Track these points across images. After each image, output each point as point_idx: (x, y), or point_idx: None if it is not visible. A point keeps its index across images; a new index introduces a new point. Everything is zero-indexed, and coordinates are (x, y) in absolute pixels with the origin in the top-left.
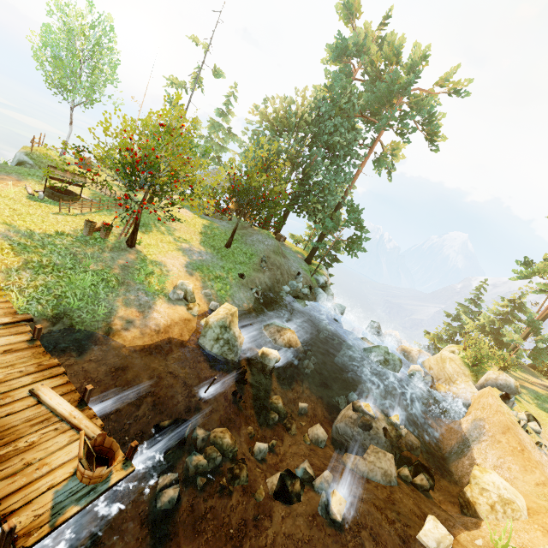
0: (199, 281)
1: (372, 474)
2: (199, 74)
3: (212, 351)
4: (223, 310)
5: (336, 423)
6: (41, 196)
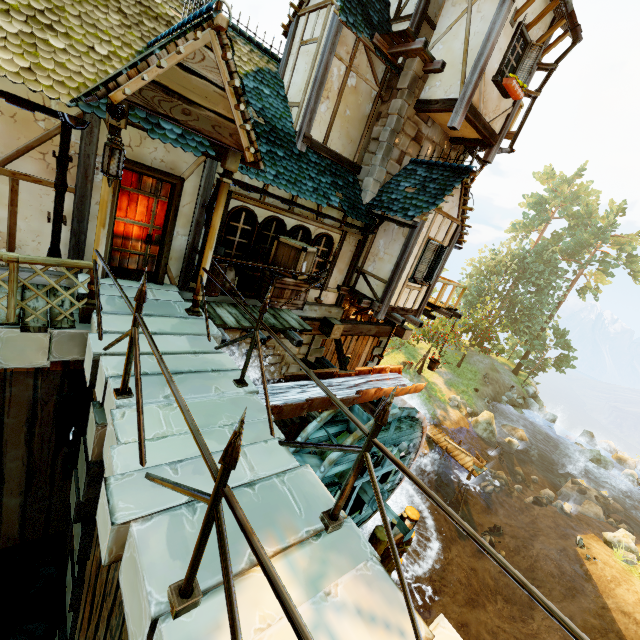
0: (455, 394)
1: (587, 513)
2: None
3: (483, 436)
4: (485, 414)
5: (559, 490)
6: None
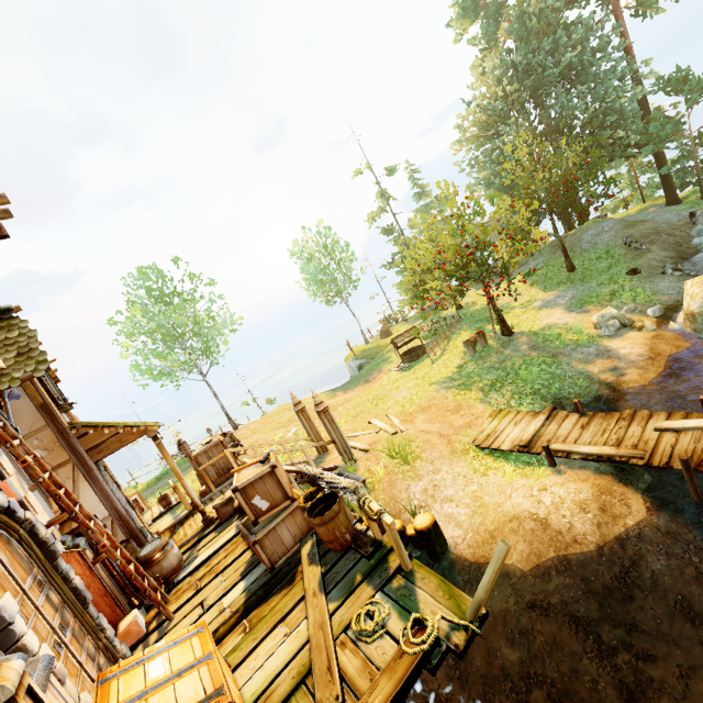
0: (601, 310)
1: None
2: (381, 190)
3: None
4: (694, 288)
5: None
6: (405, 366)
